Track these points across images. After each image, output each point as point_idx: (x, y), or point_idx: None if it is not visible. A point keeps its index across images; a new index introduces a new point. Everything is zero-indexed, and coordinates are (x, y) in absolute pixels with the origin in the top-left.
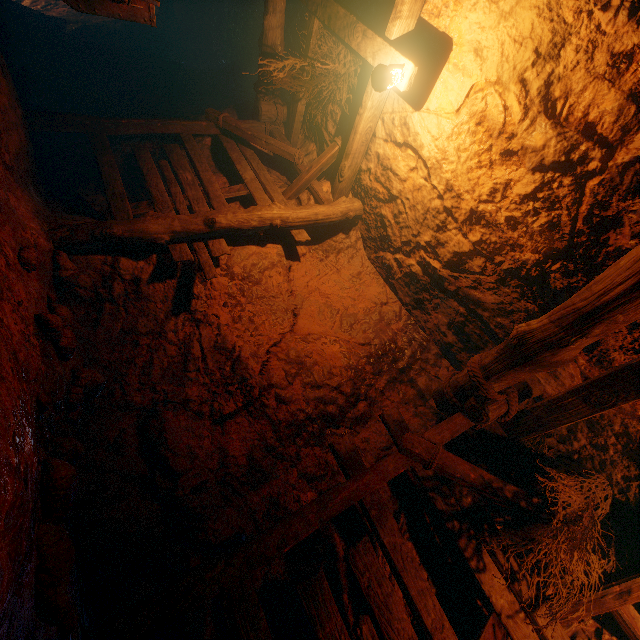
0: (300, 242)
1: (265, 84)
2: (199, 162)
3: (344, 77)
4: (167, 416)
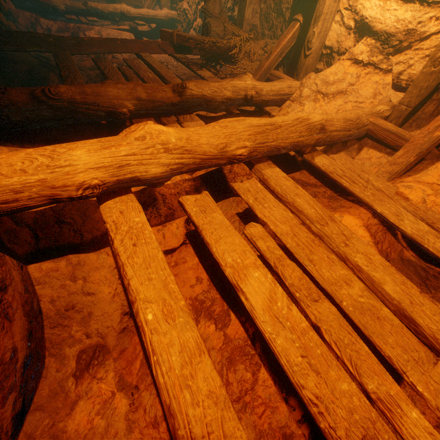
0: (140, 25)
1: None
2: None
3: None
4: None
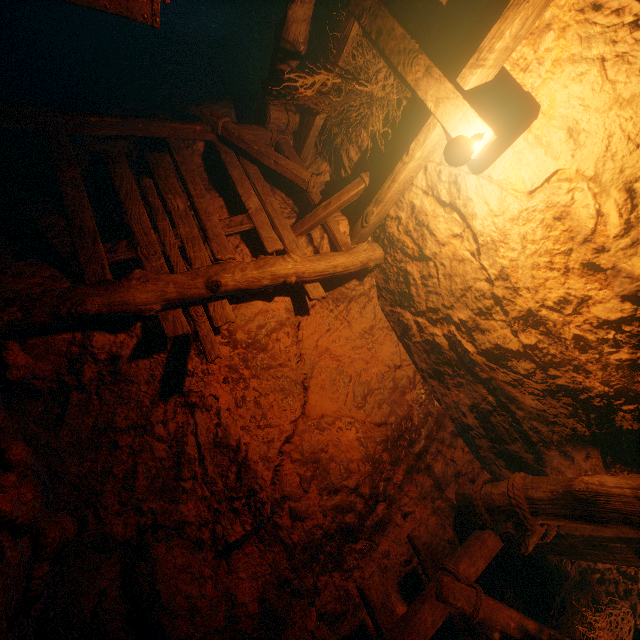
0: (314, 299)
1: (277, 85)
2: (192, 182)
3: (381, 102)
4: (158, 552)
